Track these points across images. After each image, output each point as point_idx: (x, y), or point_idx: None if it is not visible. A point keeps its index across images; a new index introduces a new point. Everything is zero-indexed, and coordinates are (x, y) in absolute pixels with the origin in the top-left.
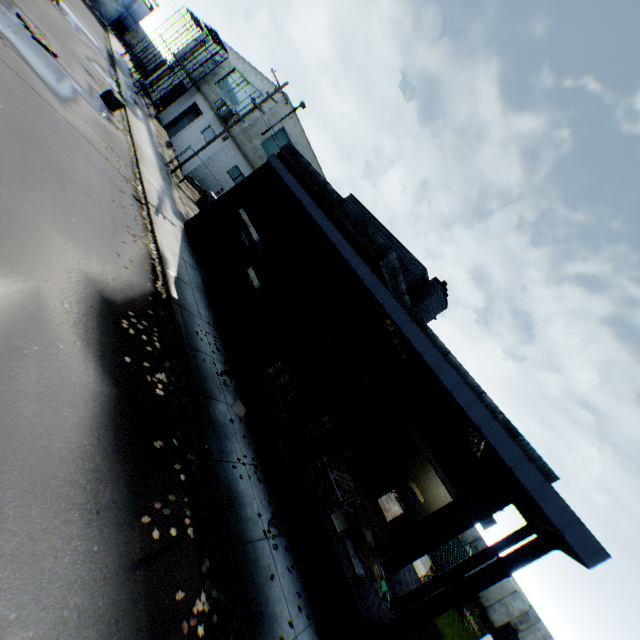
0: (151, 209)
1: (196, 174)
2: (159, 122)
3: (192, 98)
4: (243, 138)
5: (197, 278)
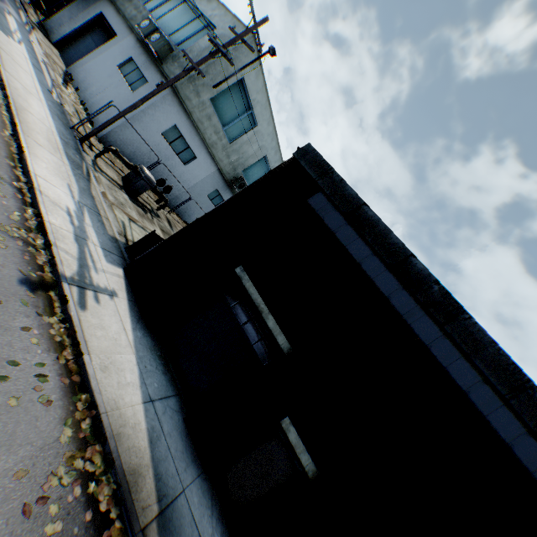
0: (70, 299)
1: (117, 135)
2: (46, 35)
3: (96, 4)
4: (188, 89)
5: (177, 424)
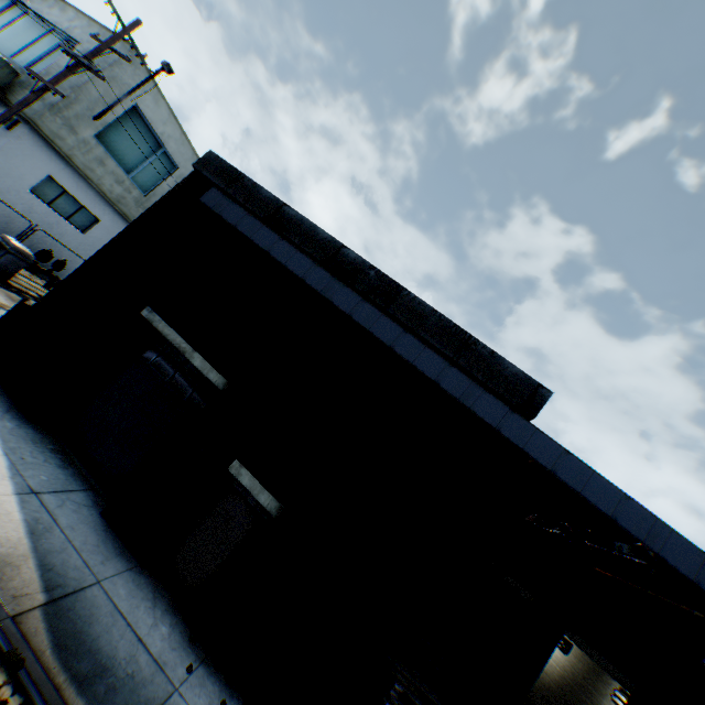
0: None
1: None
2: None
3: None
4: (55, 124)
5: (88, 519)
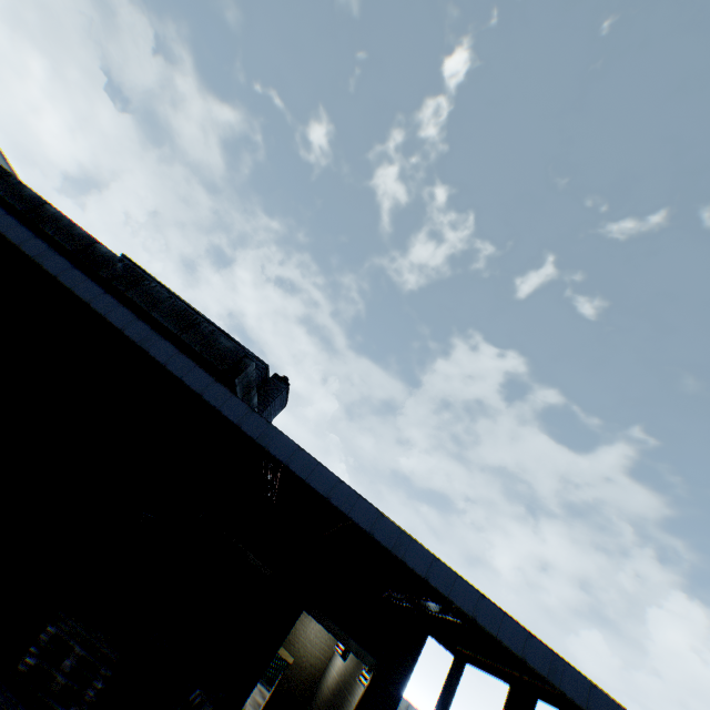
0: None
1: None
2: None
3: None
4: None
5: None
